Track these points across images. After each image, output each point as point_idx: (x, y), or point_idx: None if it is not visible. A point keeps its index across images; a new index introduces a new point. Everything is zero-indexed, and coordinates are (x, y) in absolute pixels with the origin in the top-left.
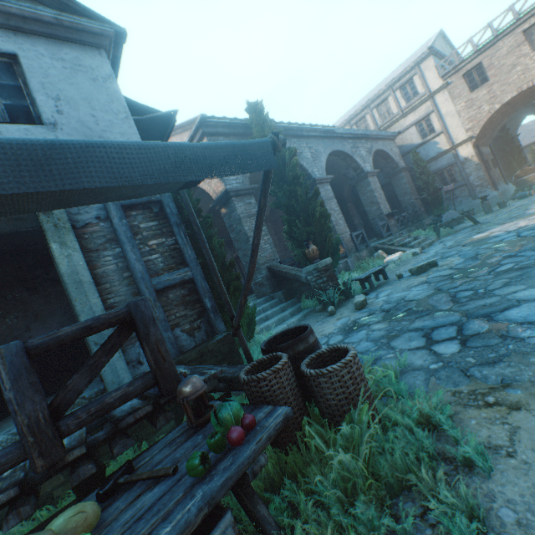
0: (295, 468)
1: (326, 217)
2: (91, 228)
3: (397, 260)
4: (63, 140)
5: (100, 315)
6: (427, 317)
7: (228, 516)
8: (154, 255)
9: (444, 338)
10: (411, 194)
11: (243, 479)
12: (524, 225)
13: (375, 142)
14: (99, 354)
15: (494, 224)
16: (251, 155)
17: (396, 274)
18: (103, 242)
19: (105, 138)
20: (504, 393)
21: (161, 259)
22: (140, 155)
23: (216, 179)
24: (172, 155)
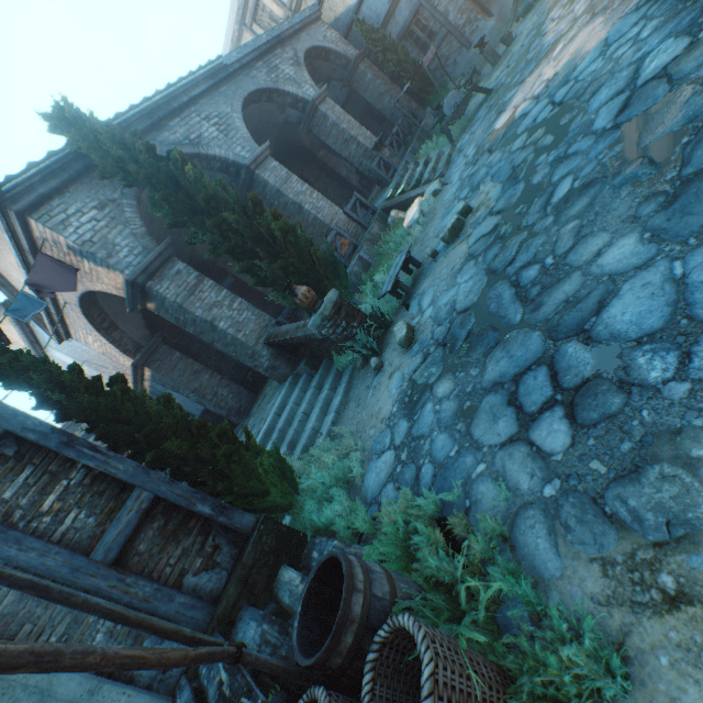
0: None
1: (293, 231)
2: None
3: (420, 217)
4: None
5: None
6: (499, 350)
7: None
8: (67, 518)
9: (539, 403)
10: (389, 92)
11: None
12: (552, 74)
13: (296, 40)
14: None
15: (512, 86)
16: None
17: (428, 255)
18: None
19: None
20: (683, 559)
21: (85, 513)
22: None
23: (101, 270)
24: None
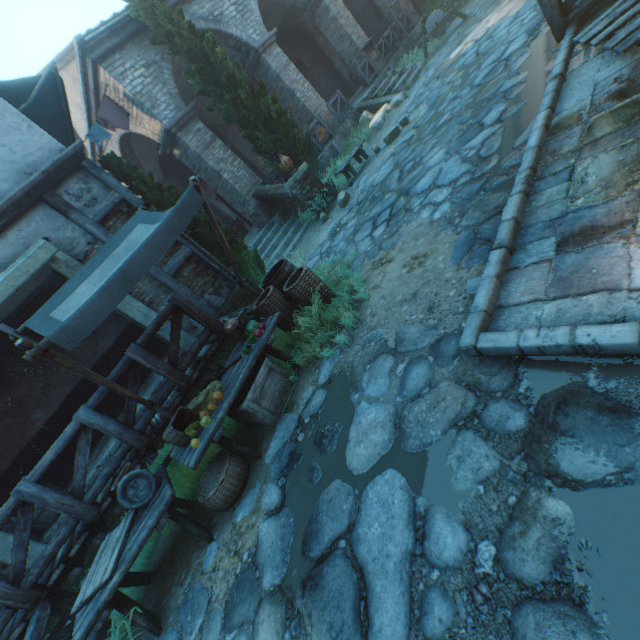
0: (300, 336)
1: (285, 114)
2: (92, 255)
3: (381, 121)
4: (122, 265)
5: (160, 314)
6: (379, 203)
7: (266, 359)
8: None
9: (381, 222)
10: None
11: (268, 346)
12: (491, 25)
13: None
14: (174, 332)
15: (476, 21)
16: (189, 207)
17: (373, 150)
18: None
19: (33, 164)
20: (390, 254)
21: None
22: (148, 250)
23: (145, 118)
24: (158, 240)
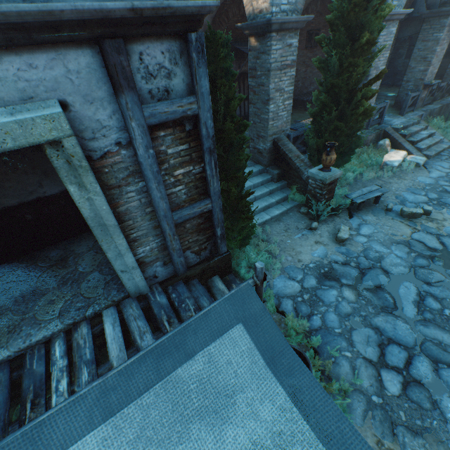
0: None
1: (367, 117)
2: (110, 159)
3: (396, 166)
4: None
5: None
6: (391, 317)
7: None
8: (178, 187)
9: (393, 364)
10: None
11: None
12: None
13: None
14: None
15: None
16: None
17: (388, 207)
18: (125, 176)
19: None
20: None
21: (185, 191)
22: None
23: None
24: None
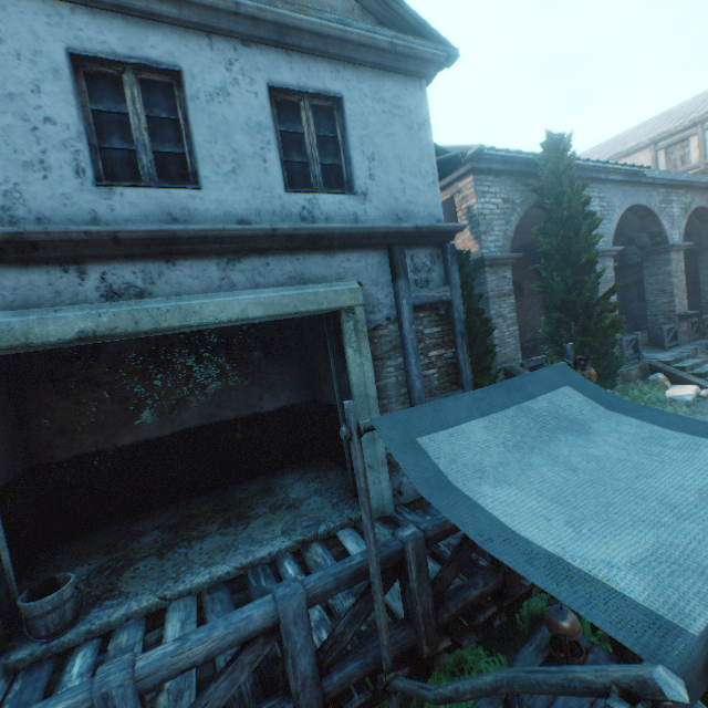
0: None
1: (616, 329)
2: (380, 331)
3: (690, 401)
4: None
5: None
6: None
7: None
8: (431, 369)
9: None
10: None
11: None
12: None
13: (699, 194)
14: (465, 547)
15: None
16: None
17: None
18: (388, 349)
19: (408, 212)
20: None
21: (437, 375)
22: None
23: (467, 235)
24: None
